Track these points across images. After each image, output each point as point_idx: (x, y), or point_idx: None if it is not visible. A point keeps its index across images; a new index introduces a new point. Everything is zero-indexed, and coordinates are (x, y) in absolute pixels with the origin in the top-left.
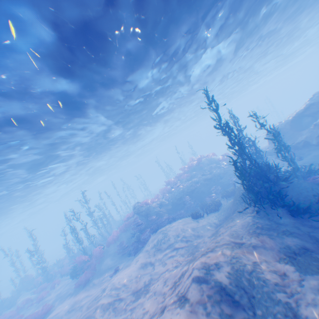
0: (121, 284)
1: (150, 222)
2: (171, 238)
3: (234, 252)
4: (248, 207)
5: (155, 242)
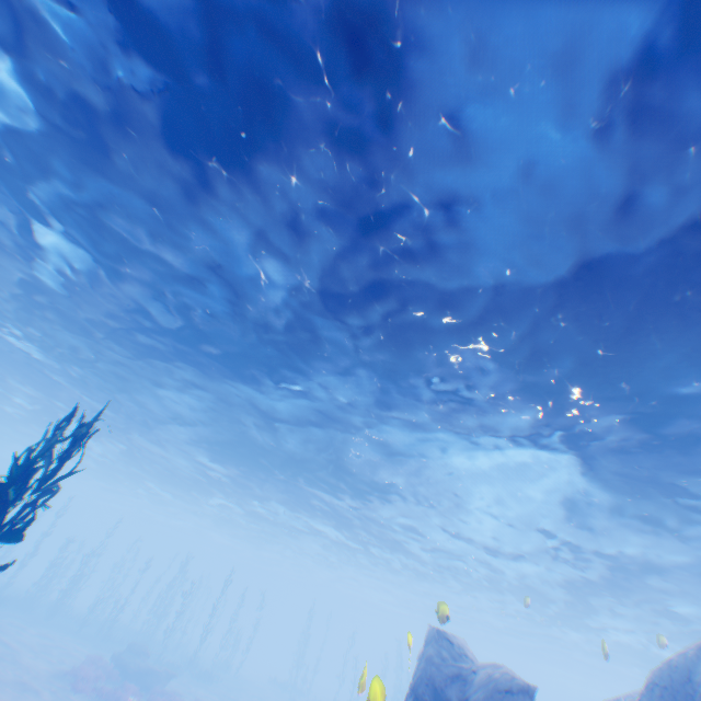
0: None
1: None
2: None
3: None
4: None
5: None
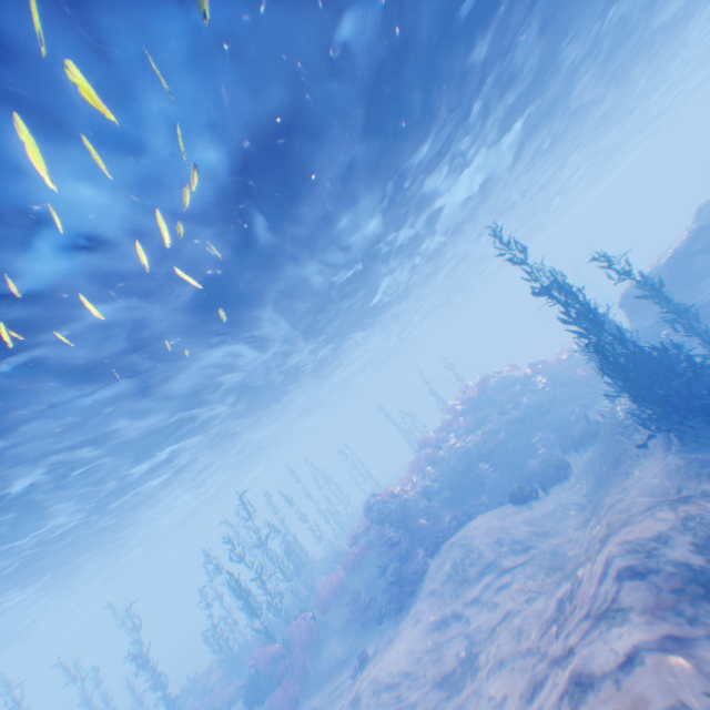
0: (400, 675)
1: (414, 533)
2: (485, 551)
3: (678, 508)
4: (654, 435)
5: (448, 568)
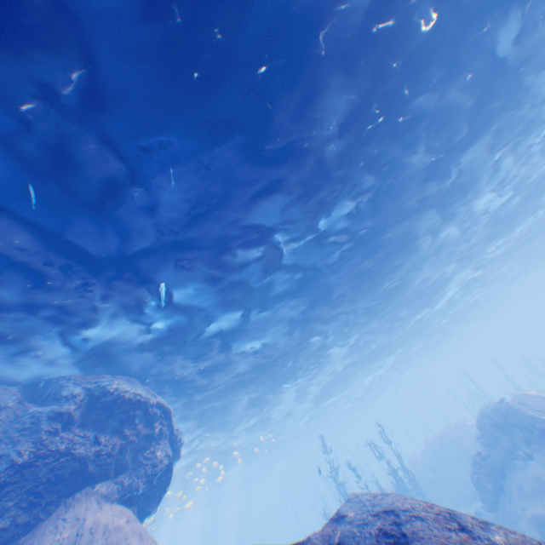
0: None
1: None
2: None
3: None
4: None
5: None
